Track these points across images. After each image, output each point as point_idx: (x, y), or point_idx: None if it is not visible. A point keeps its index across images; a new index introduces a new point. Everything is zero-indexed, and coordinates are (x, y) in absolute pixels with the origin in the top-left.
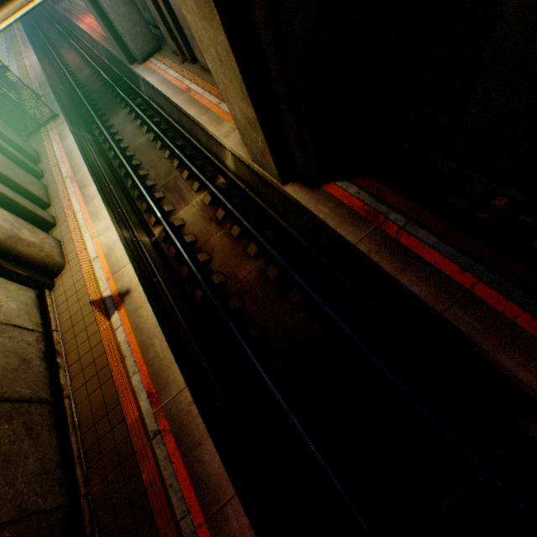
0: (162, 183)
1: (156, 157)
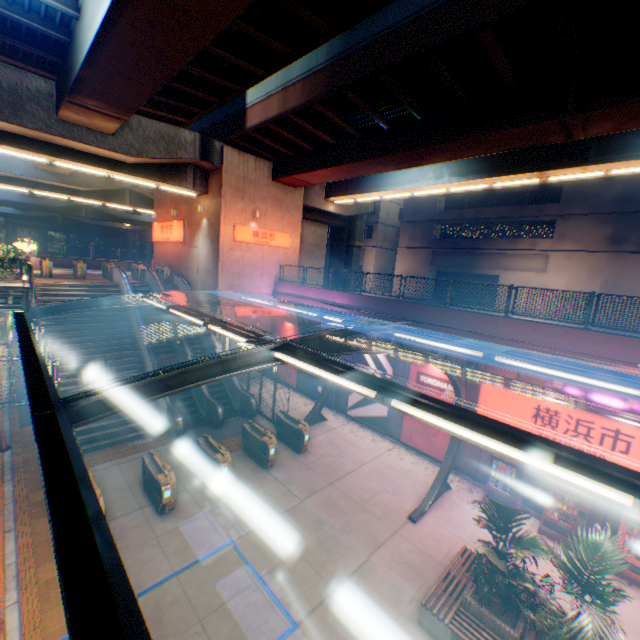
0: None
1: None
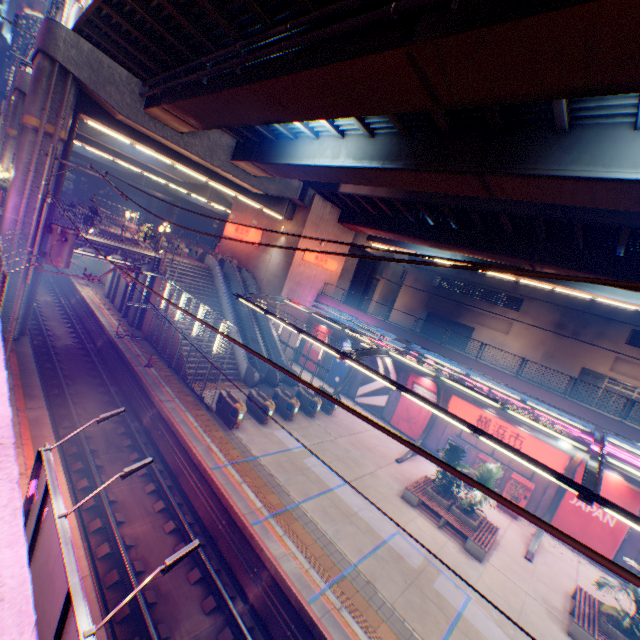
0: (55, 308)
1: (51, 314)
